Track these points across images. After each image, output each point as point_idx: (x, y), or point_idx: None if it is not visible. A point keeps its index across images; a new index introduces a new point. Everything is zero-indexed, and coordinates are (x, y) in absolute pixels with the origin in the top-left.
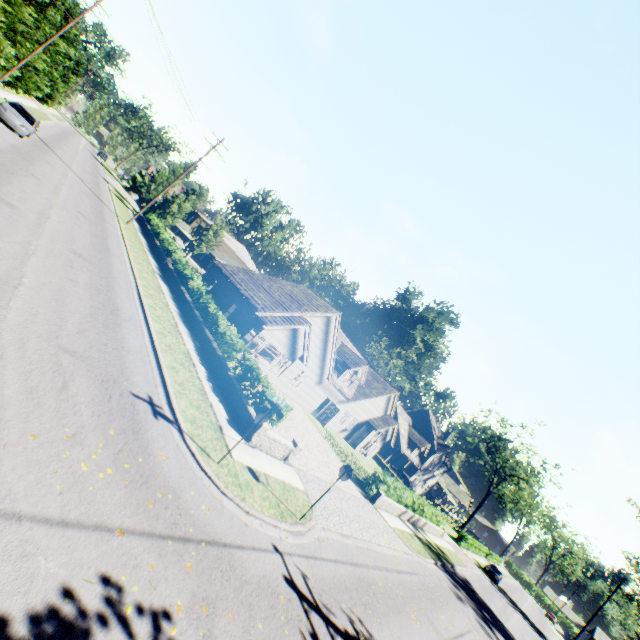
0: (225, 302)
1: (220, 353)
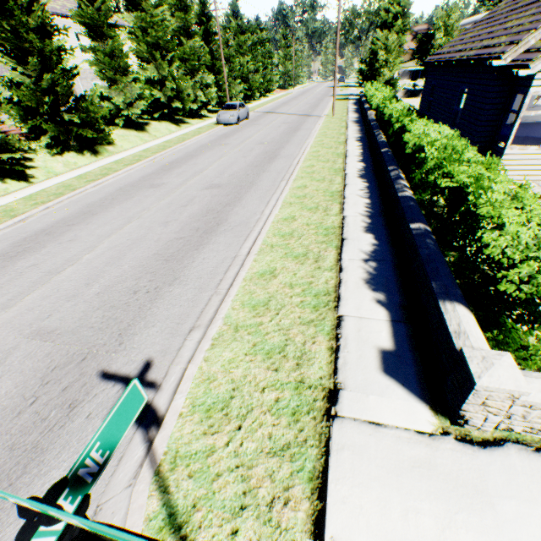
0: (449, 100)
1: (402, 194)
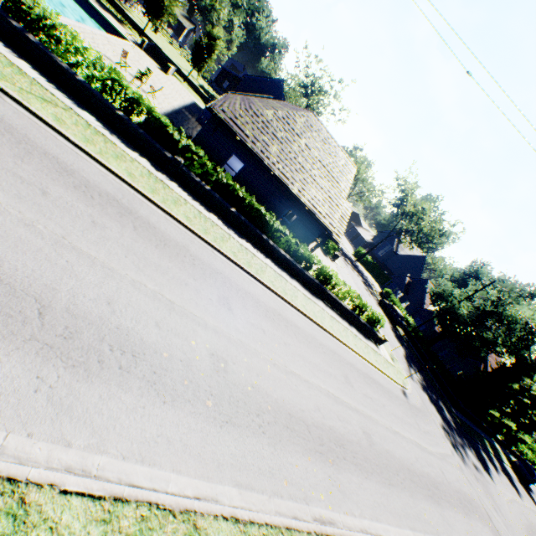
0: (276, 206)
1: (349, 309)
